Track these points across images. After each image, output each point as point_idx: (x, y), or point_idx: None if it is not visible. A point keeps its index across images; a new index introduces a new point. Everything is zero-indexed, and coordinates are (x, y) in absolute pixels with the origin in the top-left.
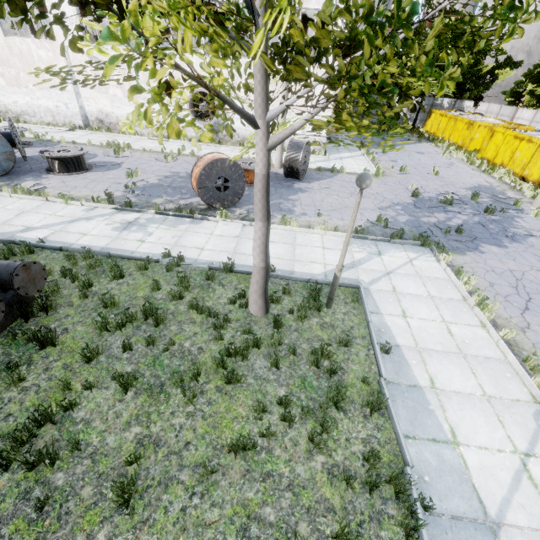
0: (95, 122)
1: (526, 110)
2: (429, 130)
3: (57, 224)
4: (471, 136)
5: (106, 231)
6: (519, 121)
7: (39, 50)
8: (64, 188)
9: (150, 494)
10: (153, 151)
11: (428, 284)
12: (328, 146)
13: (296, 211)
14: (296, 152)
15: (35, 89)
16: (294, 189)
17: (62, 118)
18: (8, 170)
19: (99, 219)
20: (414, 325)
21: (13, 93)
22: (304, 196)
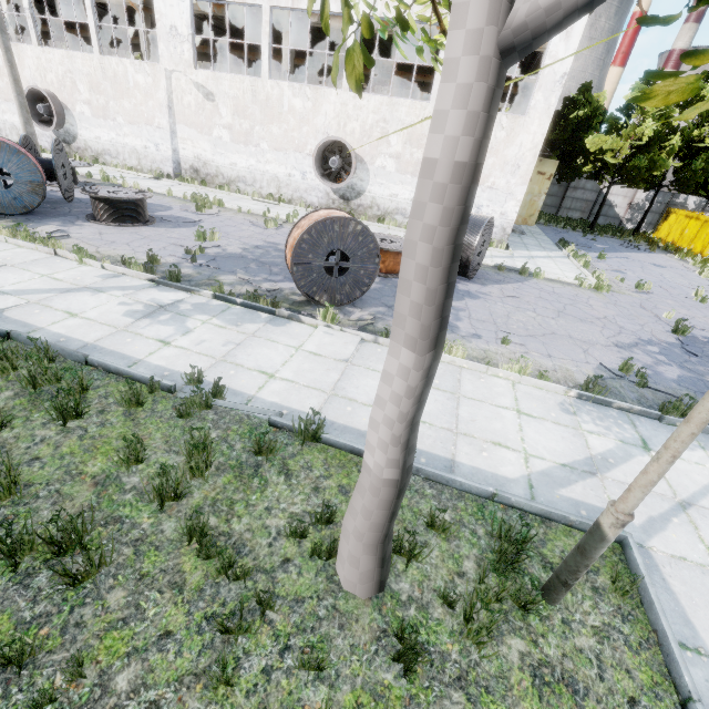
0: (189, 172)
1: None
2: (665, 237)
3: (41, 292)
4: None
5: (113, 315)
6: None
7: (137, 74)
8: (95, 241)
9: None
10: (253, 213)
11: None
12: (510, 239)
13: (461, 328)
14: (470, 232)
15: (124, 123)
16: (457, 291)
17: (148, 163)
18: (31, 208)
19: (114, 293)
20: None
21: (98, 126)
22: (475, 304)
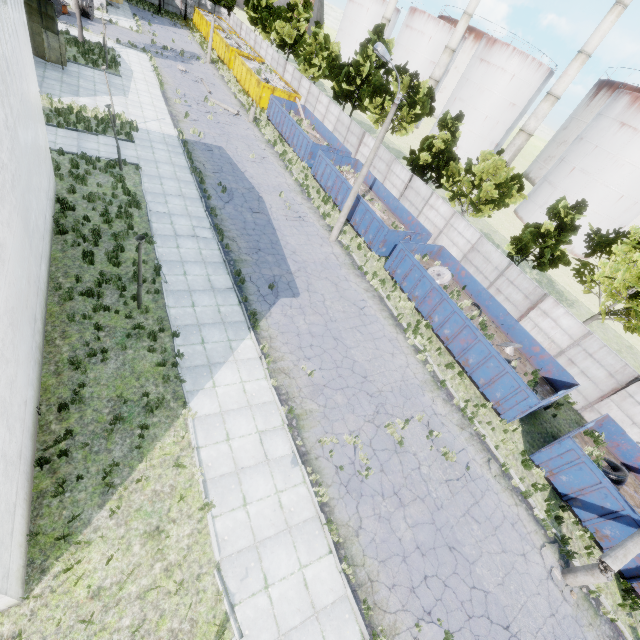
0: None
1: (245, 25)
2: (195, 24)
3: None
4: (207, 31)
5: None
6: (243, 32)
7: None
8: None
9: (69, 52)
10: None
11: (140, 57)
12: (111, 10)
13: (91, 30)
14: (85, 2)
15: None
16: (88, 23)
17: None
18: None
19: None
20: (131, 59)
21: None
22: (94, 27)
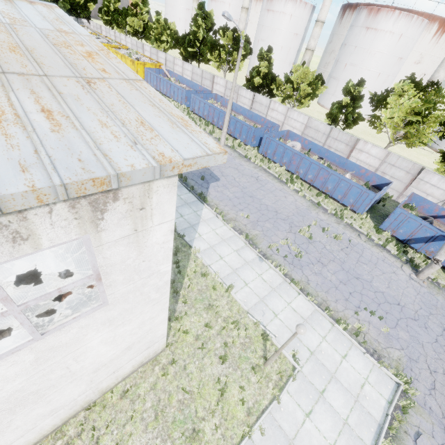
0: None
1: (103, 27)
2: None
3: None
4: None
5: None
6: (103, 32)
7: None
8: None
9: None
10: None
11: None
12: None
13: None
14: None
15: None
16: None
17: None
18: None
19: None
20: None
21: None
22: None
